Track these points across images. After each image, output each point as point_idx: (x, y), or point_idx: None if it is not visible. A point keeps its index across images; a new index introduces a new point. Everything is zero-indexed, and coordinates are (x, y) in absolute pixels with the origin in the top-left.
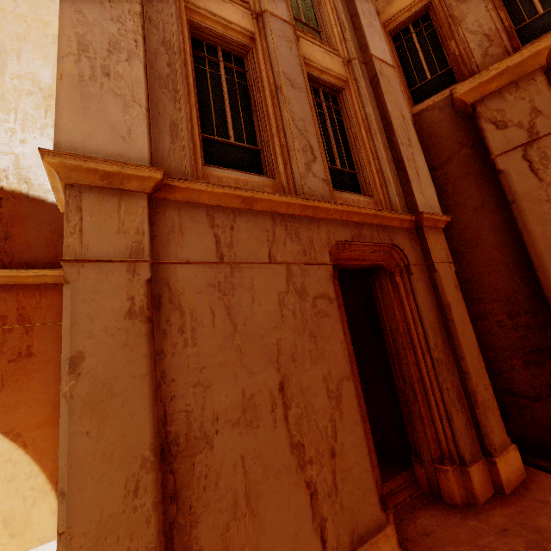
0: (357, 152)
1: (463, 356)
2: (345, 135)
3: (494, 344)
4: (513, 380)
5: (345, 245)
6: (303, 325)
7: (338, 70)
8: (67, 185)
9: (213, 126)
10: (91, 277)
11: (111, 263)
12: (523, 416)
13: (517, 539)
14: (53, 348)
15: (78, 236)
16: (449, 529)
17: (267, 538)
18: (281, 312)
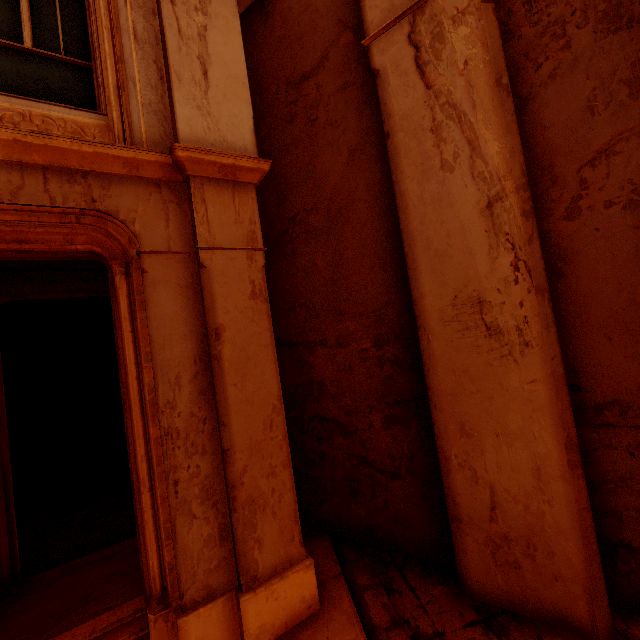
0: (90, 19)
1: (226, 423)
2: None
3: (354, 387)
4: (370, 443)
5: None
6: None
7: None
8: None
9: None
10: None
11: None
12: (375, 497)
13: None
14: None
15: None
16: None
17: None
18: None
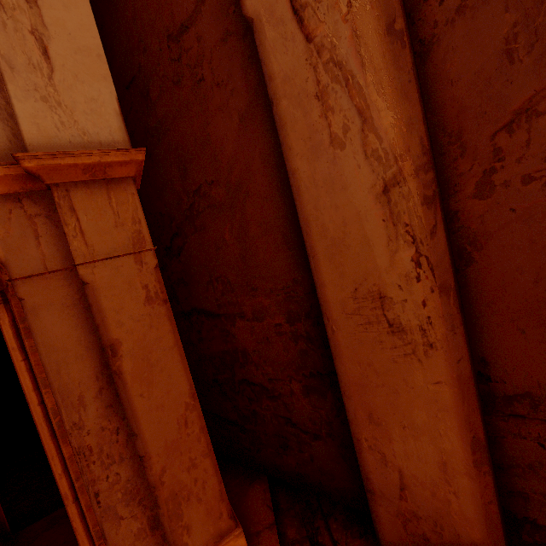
0: None
1: (137, 433)
2: None
3: (273, 358)
4: (293, 408)
5: None
6: None
7: None
8: None
9: None
10: None
11: None
12: (302, 452)
13: None
14: None
15: None
16: None
17: None
18: None
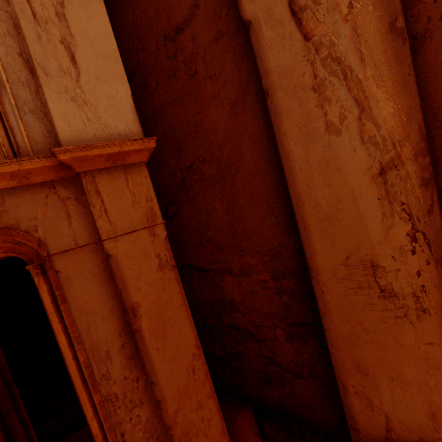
0: None
1: (154, 382)
2: None
3: (258, 308)
4: (276, 350)
5: None
6: None
7: None
8: None
9: None
10: None
11: None
12: (284, 387)
13: None
14: None
15: None
16: None
17: None
18: None
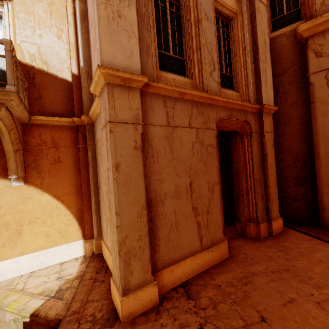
0: (235, 63)
1: (268, 179)
2: (230, 51)
3: (283, 175)
4: (288, 191)
5: (223, 120)
6: (201, 158)
7: (233, 5)
8: (107, 83)
9: (162, 44)
10: (120, 130)
11: (127, 124)
12: (288, 207)
13: (274, 249)
14: (70, 159)
15: (114, 110)
16: (248, 245)
17: (182, 238)
18: (192, 152)
